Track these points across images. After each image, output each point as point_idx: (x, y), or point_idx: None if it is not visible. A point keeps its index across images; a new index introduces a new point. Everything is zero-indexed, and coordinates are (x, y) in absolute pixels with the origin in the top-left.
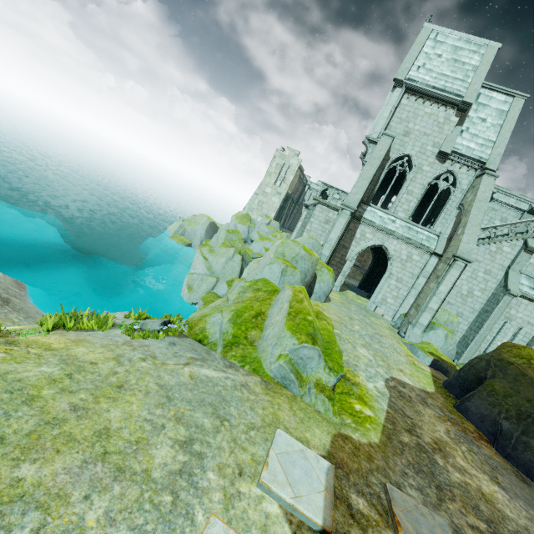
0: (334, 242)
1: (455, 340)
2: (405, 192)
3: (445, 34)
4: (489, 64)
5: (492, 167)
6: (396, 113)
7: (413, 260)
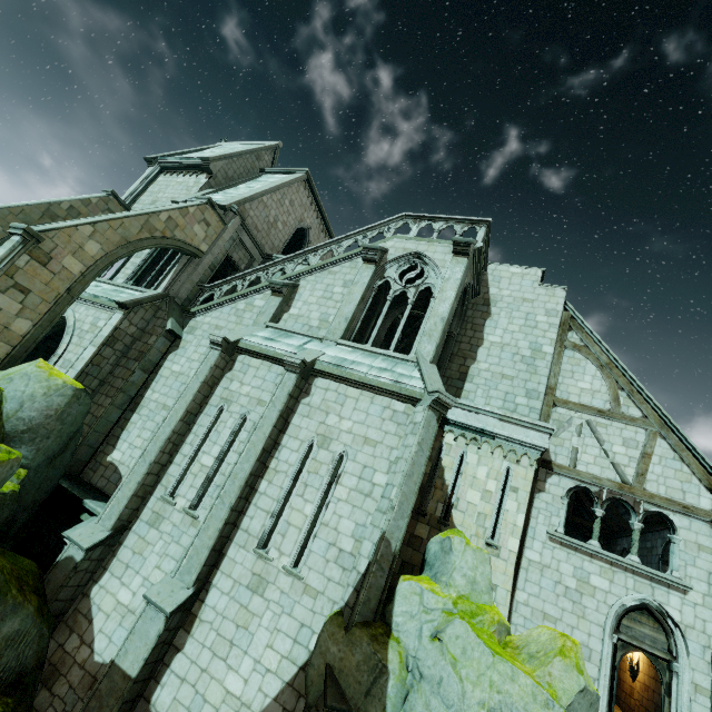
0: None
1: None
2: (134, 256)
3: (233, 145)
4: (256, 147)
5: (224, 203)
6: (150, 189)
7: (97, 328)
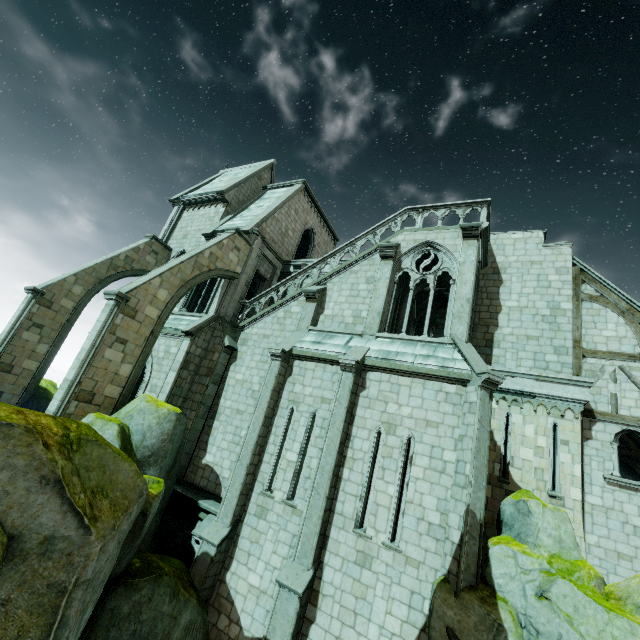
0: (5, 334)
1: (111, 434)
2: None
3: (234, 170)
4: (257, 170)
5: (246, 228)
6: (179, 225)
7: (170, 354)
